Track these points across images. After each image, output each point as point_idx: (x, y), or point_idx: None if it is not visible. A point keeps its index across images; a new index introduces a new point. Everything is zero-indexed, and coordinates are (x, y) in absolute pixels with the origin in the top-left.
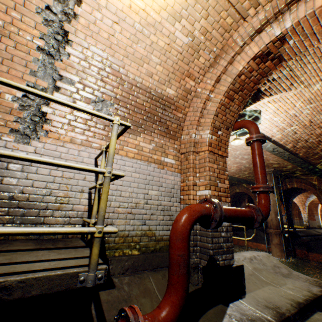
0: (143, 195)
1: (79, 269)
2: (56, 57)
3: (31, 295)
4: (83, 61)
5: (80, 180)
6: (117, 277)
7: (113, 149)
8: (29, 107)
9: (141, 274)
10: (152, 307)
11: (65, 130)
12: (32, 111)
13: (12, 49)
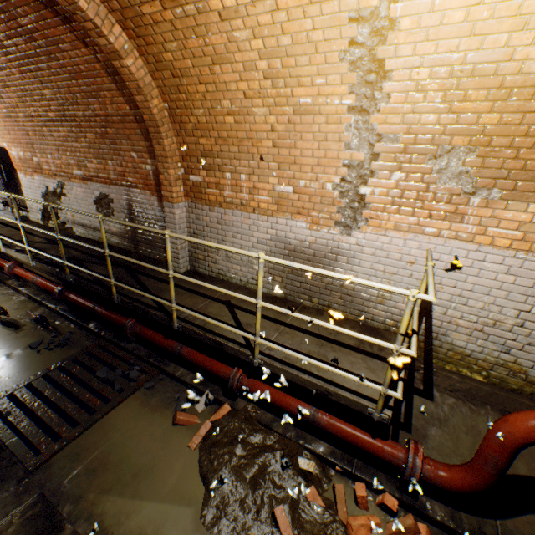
0: (514, 312)
1: (368, 405)
2: (370, 110)
3: (341, 402)
4: (412, 93)
5: (404, 277)
6: (439, 392)
7: (404, 329)
8: (347, 192)
9: (475, 407)
10: (469, 449)
11: (386, 214)
12: (350, 196)
13: (323, 126)
